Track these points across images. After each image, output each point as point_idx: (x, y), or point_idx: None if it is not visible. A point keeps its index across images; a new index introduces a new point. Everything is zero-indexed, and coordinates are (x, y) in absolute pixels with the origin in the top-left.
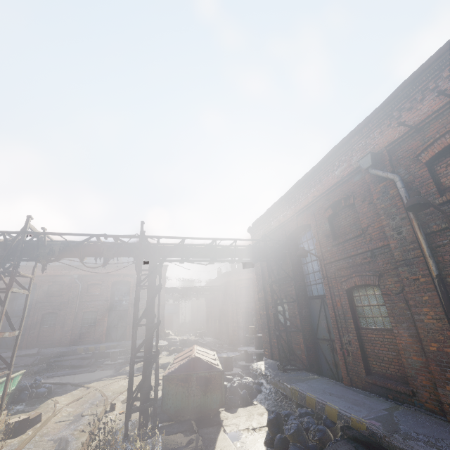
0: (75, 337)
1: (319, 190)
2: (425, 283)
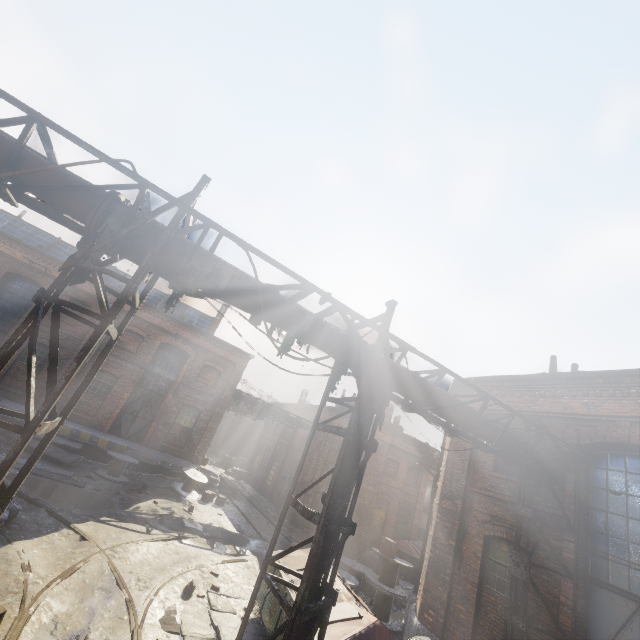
0: (64, 403)
1: None
2: None
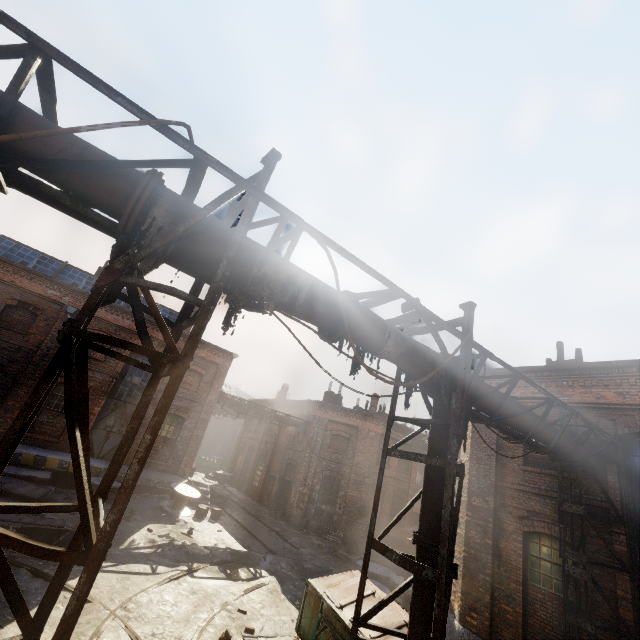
0: None
1: None
2: None
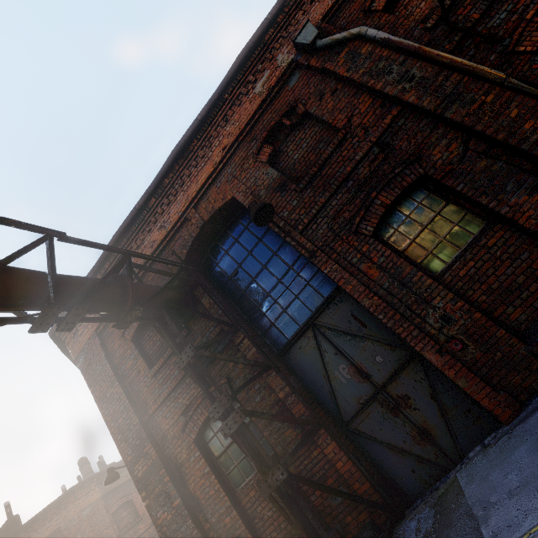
0: None
1: (231, 132)
2: (498, 98)
